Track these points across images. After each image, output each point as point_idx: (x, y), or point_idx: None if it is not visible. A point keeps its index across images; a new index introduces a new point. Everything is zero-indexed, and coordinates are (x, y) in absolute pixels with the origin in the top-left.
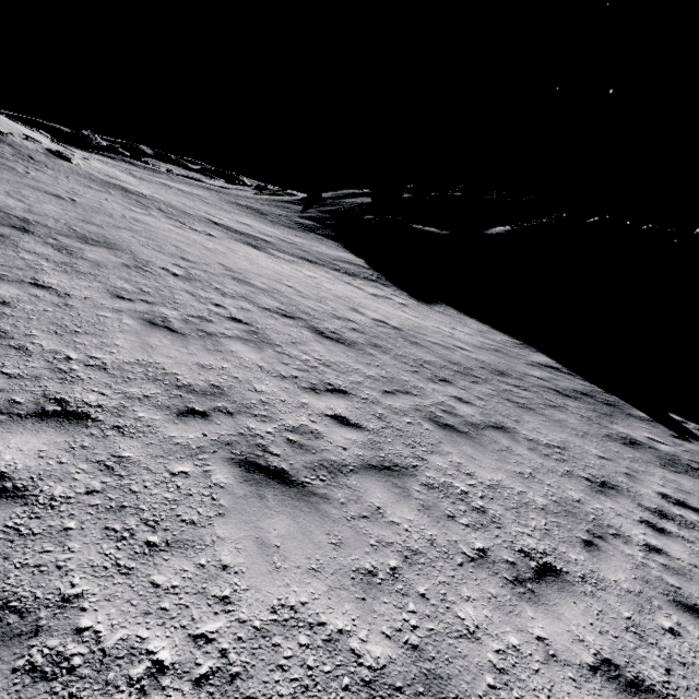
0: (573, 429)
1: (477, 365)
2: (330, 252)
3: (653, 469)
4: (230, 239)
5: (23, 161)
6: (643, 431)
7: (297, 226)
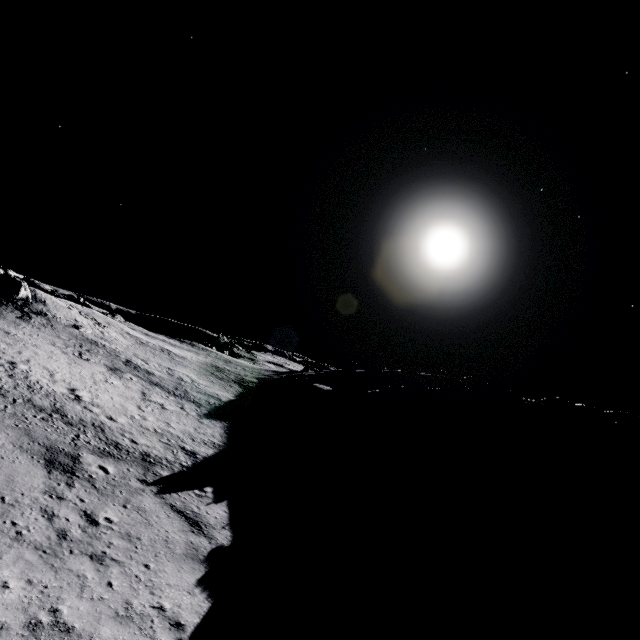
0: (28, 434)
1: (83, 419)
2: (211, 390)
3: (21, 452)
4: (101, 364)
5: (40, 325)
6: (115, 467)
7: (233, 379)
